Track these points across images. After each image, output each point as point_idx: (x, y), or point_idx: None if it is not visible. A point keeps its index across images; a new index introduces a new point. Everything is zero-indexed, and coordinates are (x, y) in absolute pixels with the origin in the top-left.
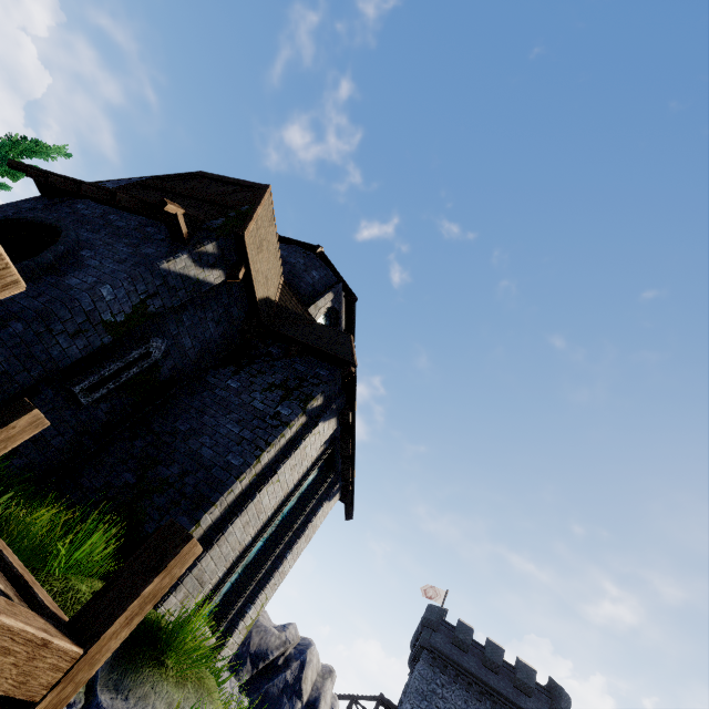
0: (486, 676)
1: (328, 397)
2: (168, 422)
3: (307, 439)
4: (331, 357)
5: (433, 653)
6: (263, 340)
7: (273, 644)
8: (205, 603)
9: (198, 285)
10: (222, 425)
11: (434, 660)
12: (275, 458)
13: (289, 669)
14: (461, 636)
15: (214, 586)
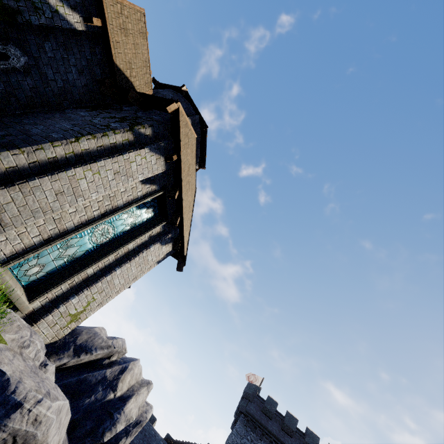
0: (283, 437)
1: (158, 135)
2: (17, 119)
3: (132, 154)
4: (162, 100)
5: (247, 416)
6: (119, 103)
7: (98, 344)
8: (15, 258)
9: (58, 17)
10: (59, 124)
11: (248, 422)
12: (98, 153)
13: (110, 368)
14: (268, 407)
15: (27, 248)
